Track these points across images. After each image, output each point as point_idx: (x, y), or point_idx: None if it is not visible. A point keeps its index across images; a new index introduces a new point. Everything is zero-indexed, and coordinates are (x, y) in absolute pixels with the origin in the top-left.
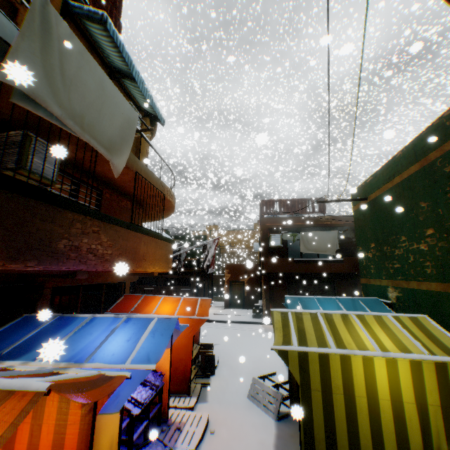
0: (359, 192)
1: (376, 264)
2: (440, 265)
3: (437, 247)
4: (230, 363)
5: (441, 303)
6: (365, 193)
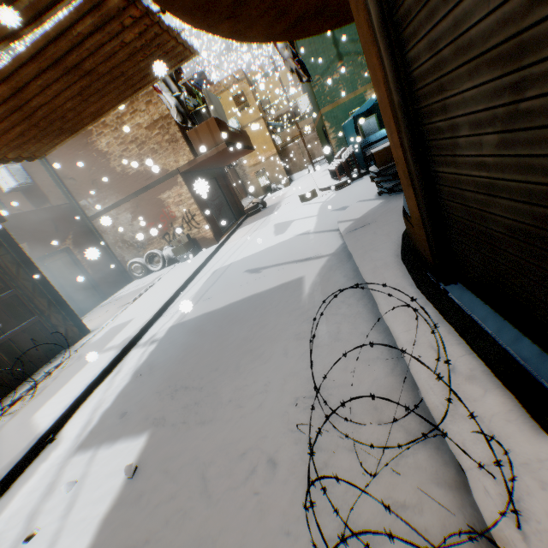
0: None
1: (349, 81)
2: None
3: None
4: None
5: None
6: None
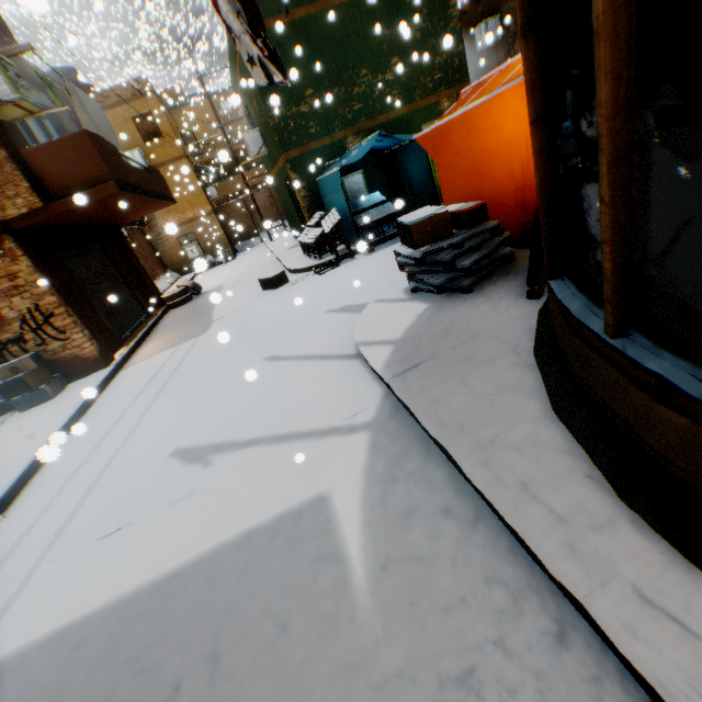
0: (261, 3)
1: (323, 118)
2: (407, 91)
3: (404, 75)
4: None
5: (410, 123)
6: (282, 8)
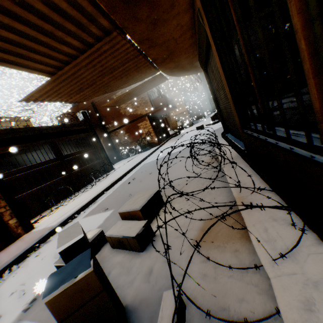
0: None
1: None
2: None
3: None
4: None
5: None
6: None
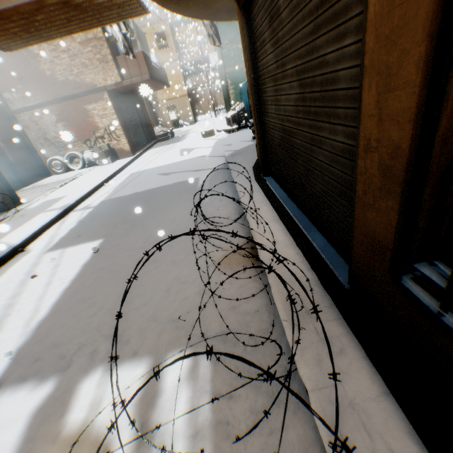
0: None
1: None
2: None
3: None
4: None
5: None
6: None
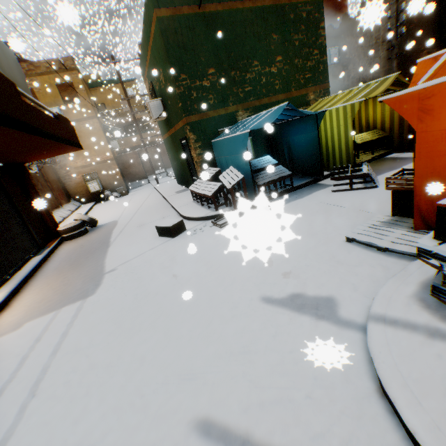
0: None
1: (220, 93)
2: (286, 82)
3: (285, 70)
4: (337, 225)
5: None
6: (196, 0)
